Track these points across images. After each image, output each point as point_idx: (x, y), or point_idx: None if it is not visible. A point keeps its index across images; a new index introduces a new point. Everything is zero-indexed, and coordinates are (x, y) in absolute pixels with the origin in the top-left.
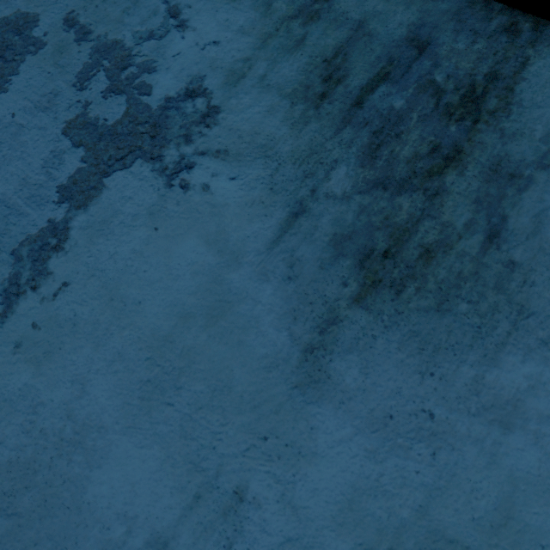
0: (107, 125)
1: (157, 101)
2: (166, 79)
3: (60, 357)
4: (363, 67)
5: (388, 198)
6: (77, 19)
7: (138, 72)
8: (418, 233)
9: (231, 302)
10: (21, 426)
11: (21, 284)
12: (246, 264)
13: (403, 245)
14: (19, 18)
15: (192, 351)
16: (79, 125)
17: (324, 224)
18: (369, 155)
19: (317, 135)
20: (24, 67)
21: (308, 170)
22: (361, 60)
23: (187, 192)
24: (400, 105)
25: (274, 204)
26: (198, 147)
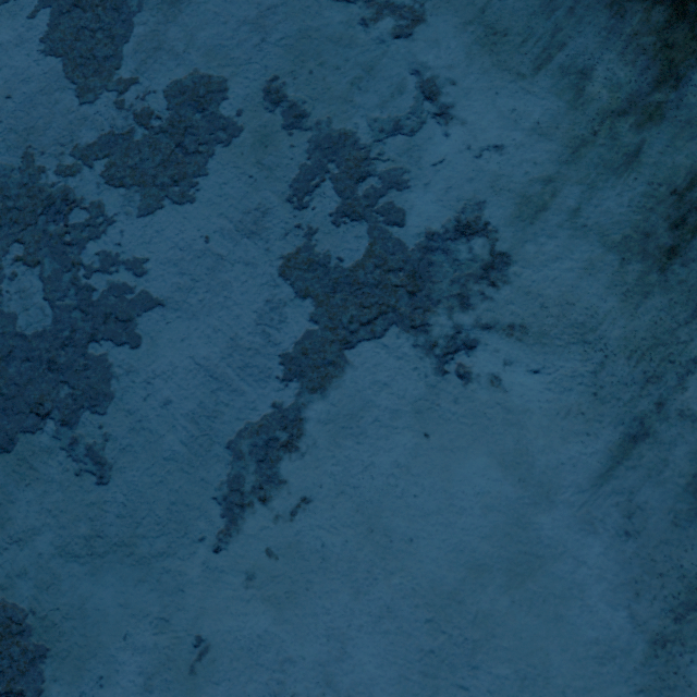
0: (343, 269)
1: (414, 237)
2: (425, 202)
3: (308, 600)
4: None
5: None
6: (284, 91)
7: (382, 187)
8: None
9: (542, 558)
10: (267, 686)
11: (246, 492)
12: (561, 504)
13: None
14: (198, 84)
15: (490, 618)
16: (302, 265)
17: (678, 458)
18: None
19: (664, 315)
20: (214, 164)
21: (652, 371)
22: None
23: (468, 384)
24: None
25: (600, 418)
26: (481, 316)
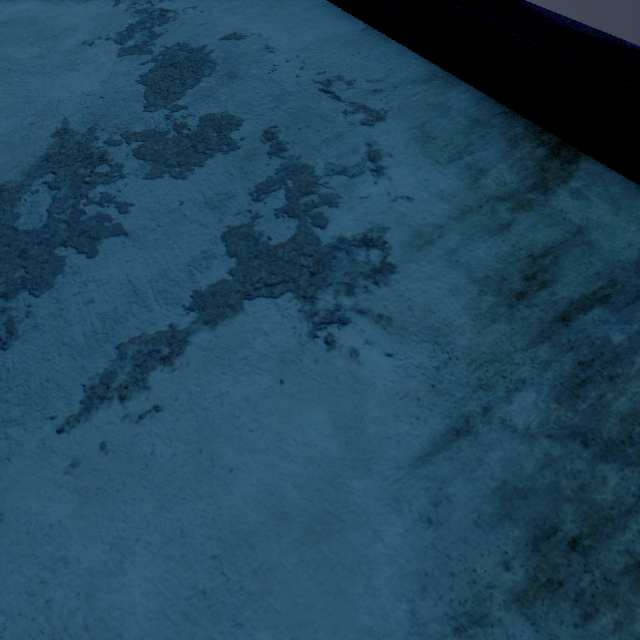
0: (269, 245)
1: (329, 238)
2: (345, 218)
3: (113, 502)
4: (576, 278)
5: (589, 459)
6: (277, 135)
7: (319, 202)
8: (626, 530)
9: (344, 522)
10: (29, 581)
11: (112, 387)
12: (377, 474)
13: (602, 540)
14: (224, 118)
15: (273, 572)
16: (241, 235)
17: (492, 461)
18: (570, 389)
19: (505, 339)
20: (211, 162)
21: (485, 380)
22: (575, 270)
23: (331, 350)
24: (619, 339)
25: (432, 406)
26: (359, 303)
